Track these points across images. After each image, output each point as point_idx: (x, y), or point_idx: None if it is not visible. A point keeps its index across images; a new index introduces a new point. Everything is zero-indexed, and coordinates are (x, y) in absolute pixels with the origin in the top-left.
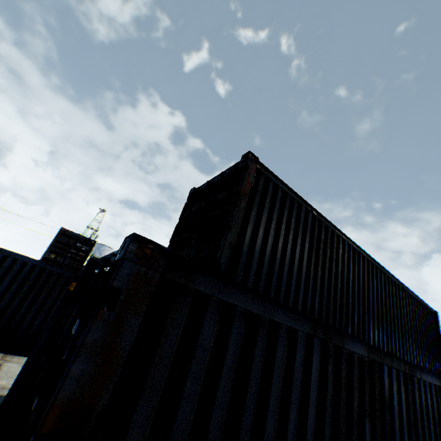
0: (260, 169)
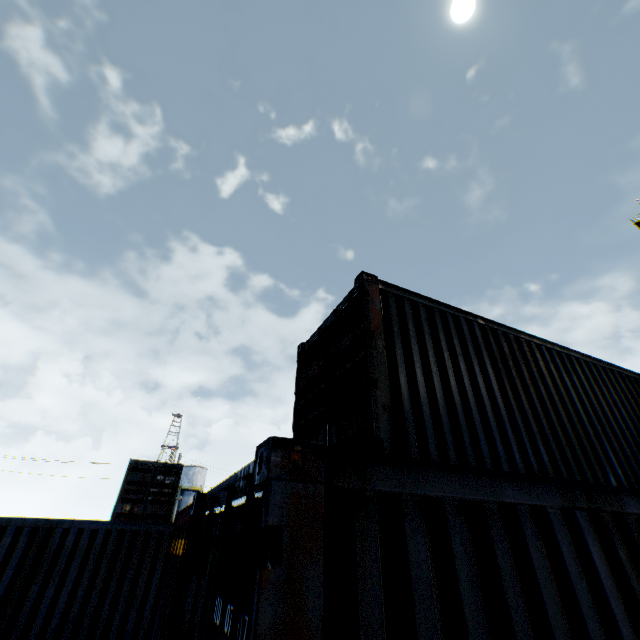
0: (384, 289)
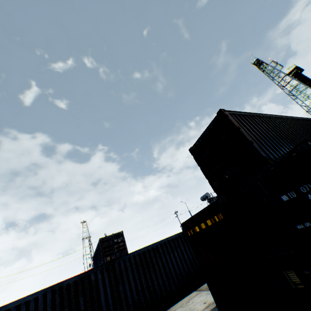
0: (228, 112)
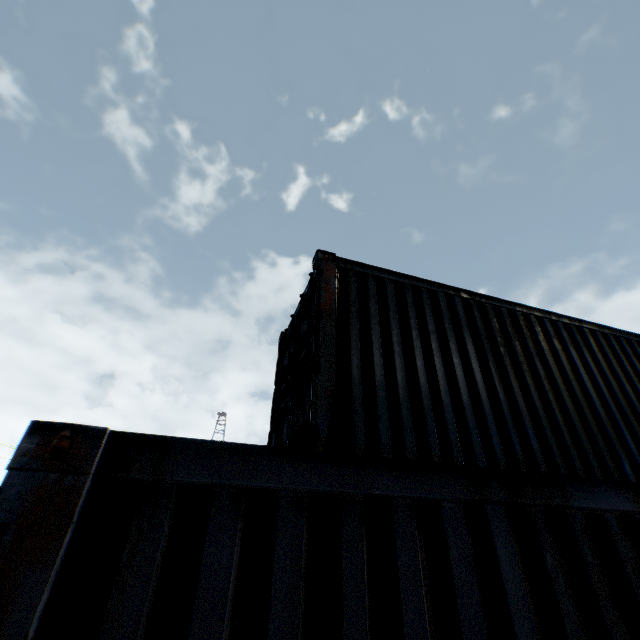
0: (344, 266)
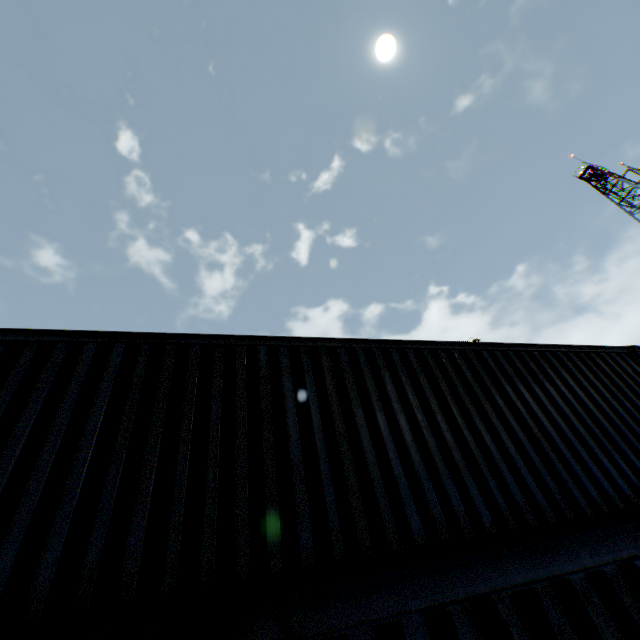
0: None
